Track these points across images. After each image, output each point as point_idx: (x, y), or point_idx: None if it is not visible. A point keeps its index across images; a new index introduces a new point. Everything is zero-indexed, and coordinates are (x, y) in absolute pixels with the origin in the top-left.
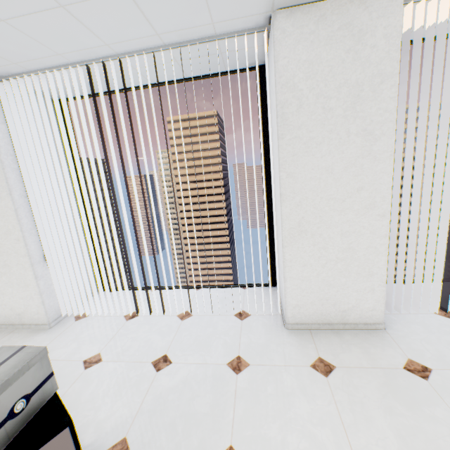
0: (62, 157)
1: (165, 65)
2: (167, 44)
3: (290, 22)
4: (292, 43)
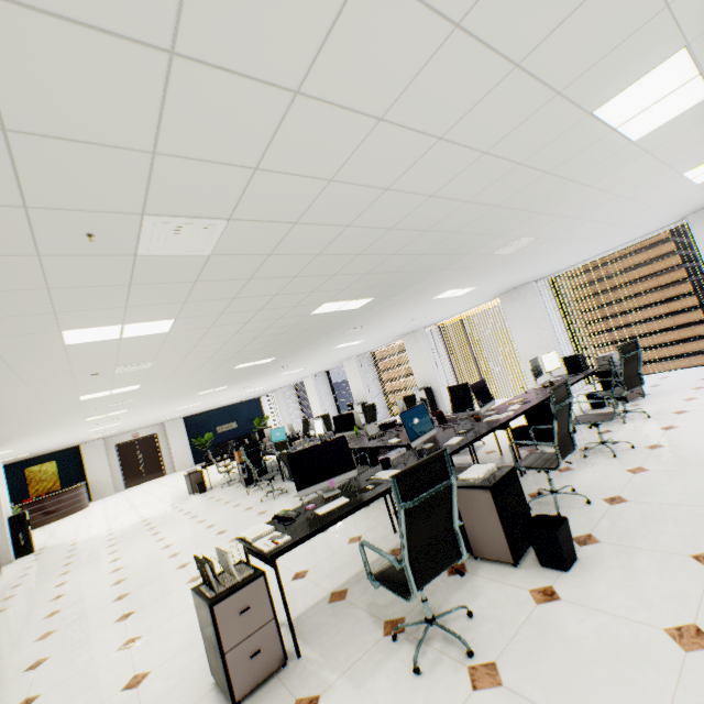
0: (556, 307)
1: (622, 247)
2: (626, 243)
3: (695, 218)
4: (699, 225)
